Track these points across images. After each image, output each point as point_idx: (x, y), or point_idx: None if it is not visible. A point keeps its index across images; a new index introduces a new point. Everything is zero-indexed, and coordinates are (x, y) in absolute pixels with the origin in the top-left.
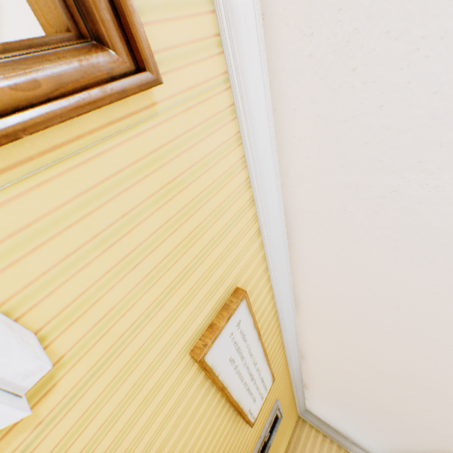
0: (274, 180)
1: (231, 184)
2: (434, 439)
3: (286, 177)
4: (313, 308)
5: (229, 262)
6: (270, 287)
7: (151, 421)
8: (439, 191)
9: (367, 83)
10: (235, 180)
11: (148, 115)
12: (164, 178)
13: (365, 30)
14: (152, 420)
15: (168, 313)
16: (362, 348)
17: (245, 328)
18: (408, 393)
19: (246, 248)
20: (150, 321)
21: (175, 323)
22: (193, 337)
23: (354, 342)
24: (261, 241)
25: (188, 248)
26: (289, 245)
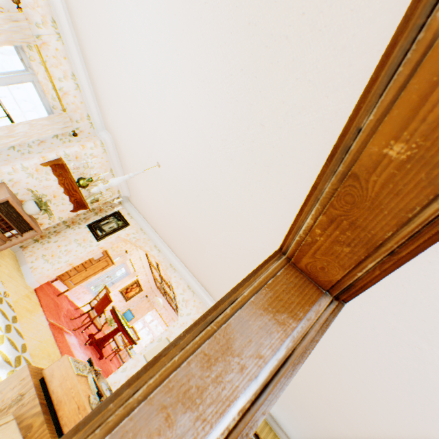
0: None
1: None
2: (326, 434)
3: None
4: None
5: None
6: None
7: None
8: None
9: None
10: None
11: None
12: None
13: None
14: None
15: None
16: (316, 378)
17: None
18: (329, 411)
19: None
20: None
21: None
22: None
23: (312, 372)
24: None
25: None
26: None
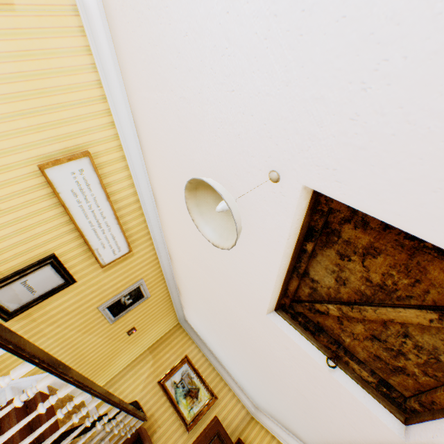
0: (120, 89)
1: (81, 77)
2: (223, 319)
3: (128, 90)
4: (162, 204)
5: (80, 129)
6: (130, 176)
7: (2, 186)
8: (167, 105)
9: (134, 33)
10: (85, 76)
11: (9, 9)
12: (20, 47)
13: (126, 2)
14: (4, 186)
15: (20, 128)
16: (184, 238)
17: (90, 181)
18: (205, 275)
19: (99, 129)
20: (5, 123)
21: (25, 137)
22: (42, 158)
23: (180, 233)
24: (117, 133)
25: (39, 97)
26: (142, 147)
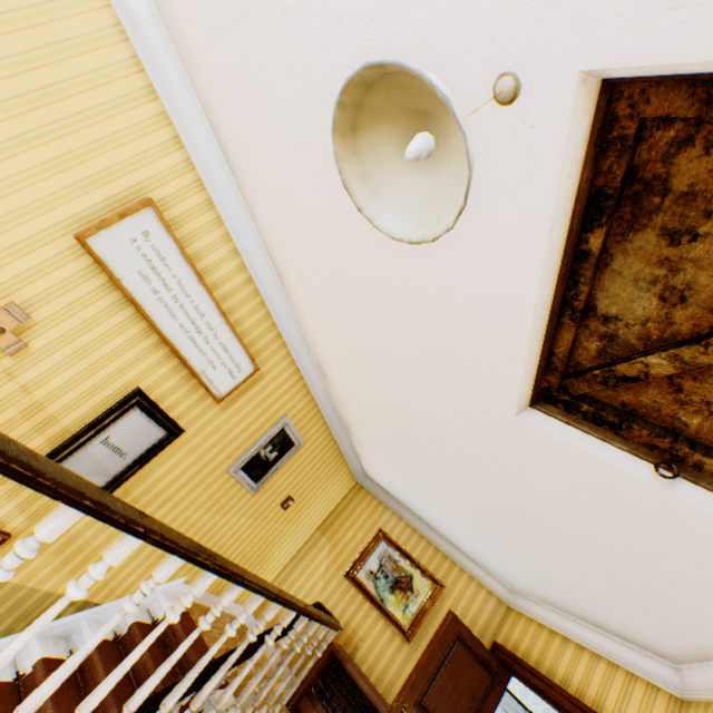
0: (175, 68)
1: (103, 54)
2: (433, 454)
3: (189, 65)
4: (291, 277)
5: (125, 158)
6: (228, 236)
7: (28, 279)
8: (260, 51)
9: None
10: (110, 51)
11: None
12: None
13: None
14: (30, 279)
15: (28, 169)
16: (340, 326)
17: (165, 251)
18: (388, 383)
19: (157, 154)
20: (1, 164)
21: (41, 186)
22: (77, 221)
23: (332, 318)
24: (189, 159)
25: (43, 106)
26: (236, 177)
